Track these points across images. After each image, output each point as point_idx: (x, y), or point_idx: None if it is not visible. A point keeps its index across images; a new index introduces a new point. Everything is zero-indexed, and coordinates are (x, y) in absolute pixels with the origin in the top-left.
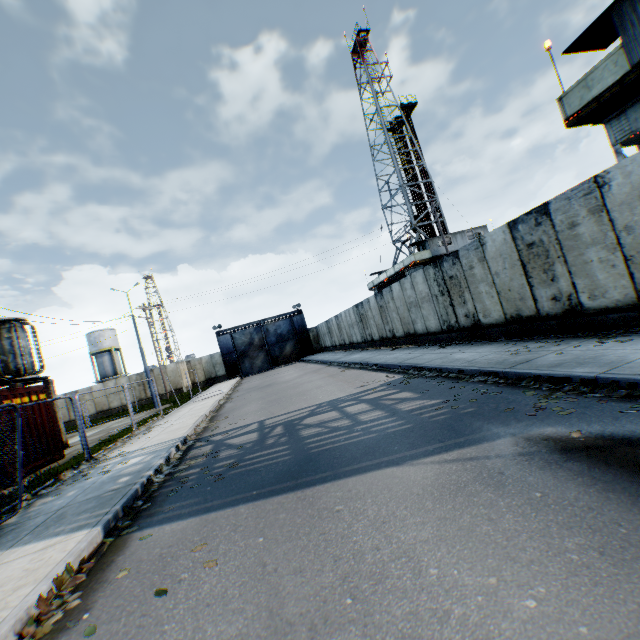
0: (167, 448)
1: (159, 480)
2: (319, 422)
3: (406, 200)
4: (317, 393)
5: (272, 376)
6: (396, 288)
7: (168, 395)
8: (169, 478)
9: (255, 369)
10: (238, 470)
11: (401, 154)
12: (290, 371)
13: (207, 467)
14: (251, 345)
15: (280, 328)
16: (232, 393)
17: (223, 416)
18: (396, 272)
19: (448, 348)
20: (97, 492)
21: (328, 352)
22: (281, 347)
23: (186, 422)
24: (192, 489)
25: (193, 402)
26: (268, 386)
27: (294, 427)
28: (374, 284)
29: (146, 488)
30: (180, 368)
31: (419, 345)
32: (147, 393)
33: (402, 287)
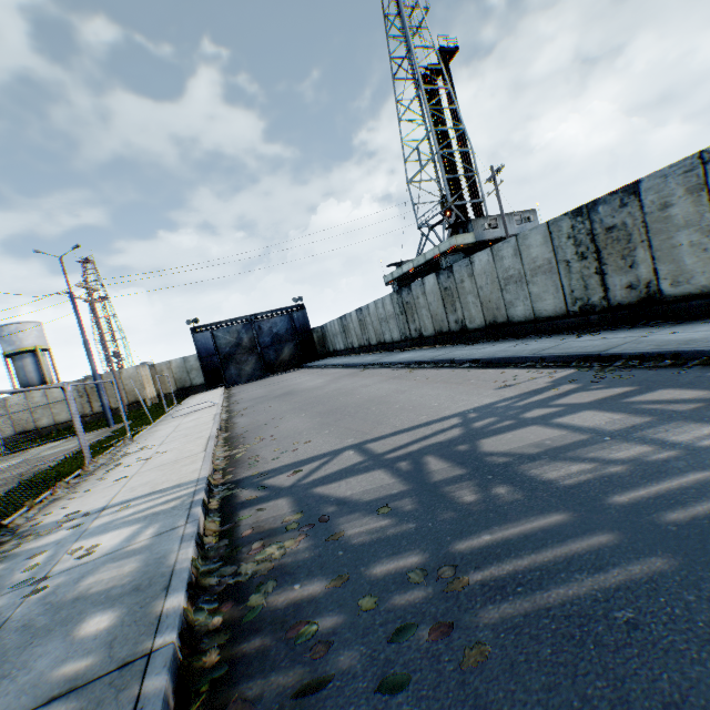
0: (182, 508)
1: (207, 622)
2: (542, 449)
3: (442, 171)
4: (415, 399)
5: (278, 384)
6: (482, 259)
7: (127, 409)
8: (239, 616)
9: (244, 377)
10: (507, 608)
11: (433, 116)
12: (303, 377)
13: (348, 578)
14: (238, 346)
15: (276, 326)
16: (230, 405)
17: (249, 437)
18: (427, 260)
19: (600, 334)
20: (5, 692)
21: (340, 356)
22: (277, 350)
23: (185, 448)
24: (398, 708)
25: (173, 417)
26: (288, 394)
27: (481, 460)
28: (394, 277)
29: (183, 671)
30: (142, 374)
31: (516, 337)
32: (94, 407)
33: (495, 256)
